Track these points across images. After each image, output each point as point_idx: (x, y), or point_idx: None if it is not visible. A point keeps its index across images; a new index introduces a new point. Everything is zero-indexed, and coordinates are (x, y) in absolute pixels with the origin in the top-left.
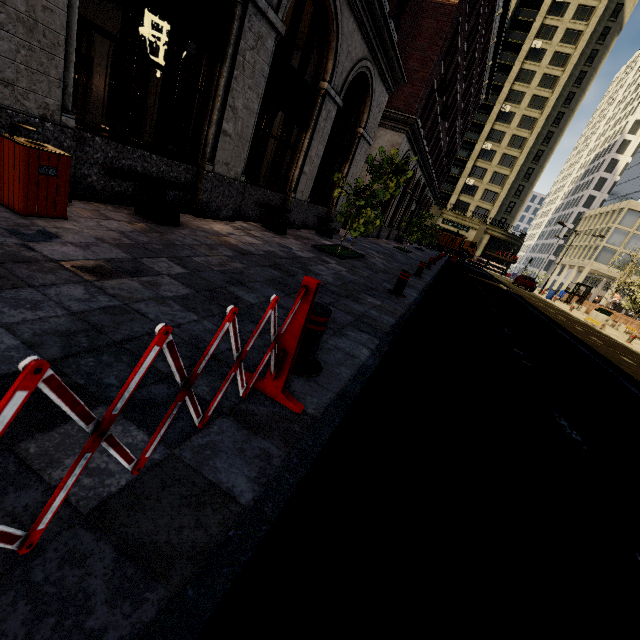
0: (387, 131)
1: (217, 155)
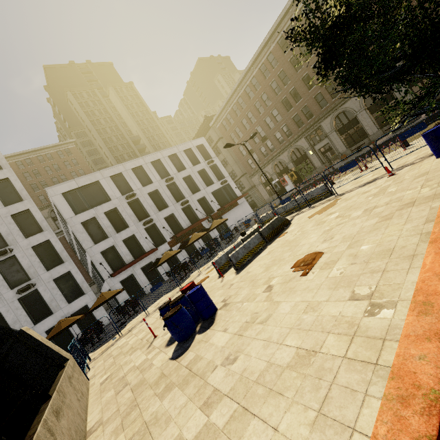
0: None
1: (369, 133)
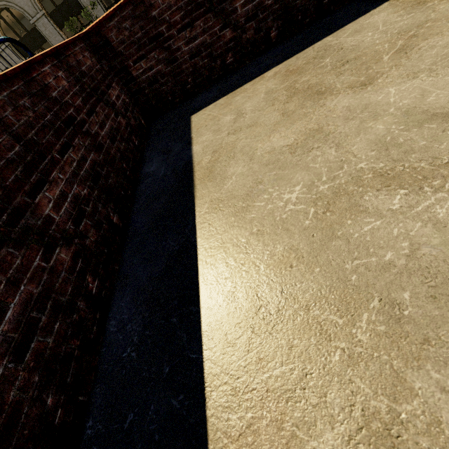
0: None
1: None
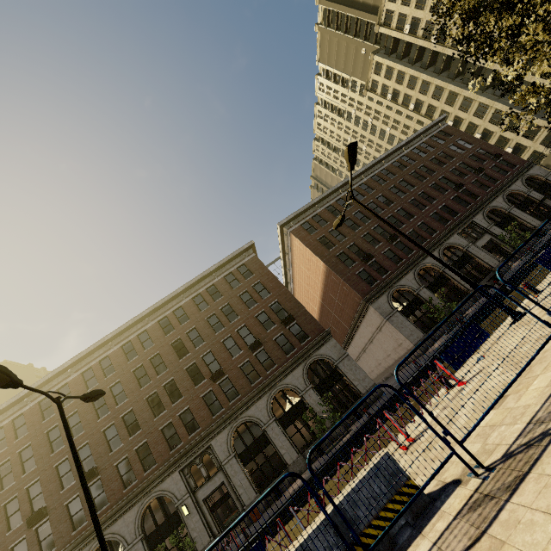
0: (369, 311)
1: (287, 460)
